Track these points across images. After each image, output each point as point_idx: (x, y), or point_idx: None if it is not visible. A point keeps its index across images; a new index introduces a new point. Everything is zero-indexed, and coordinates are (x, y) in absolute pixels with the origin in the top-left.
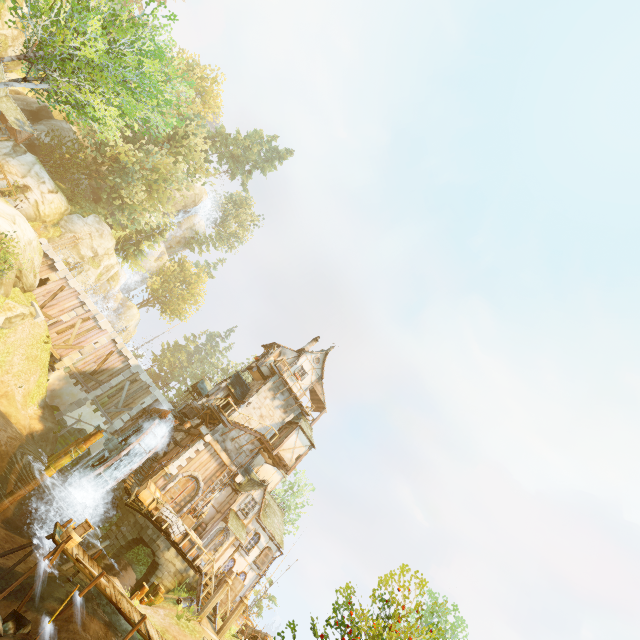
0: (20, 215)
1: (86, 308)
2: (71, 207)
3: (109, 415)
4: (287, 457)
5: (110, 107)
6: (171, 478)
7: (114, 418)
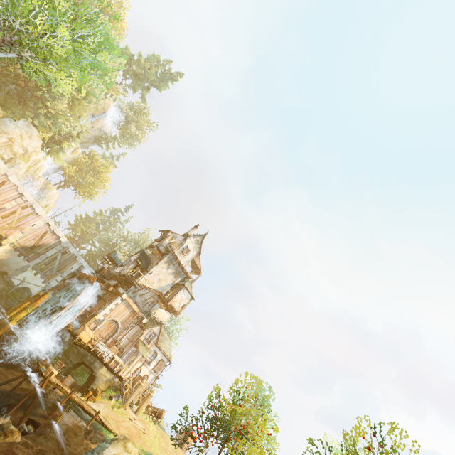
0: None
1: (24, 198)
2: (3, 112)
3: (46, 277)
4: (176, 306)
5: (69, 82)
6: (99, 322)
7: (50, 279)
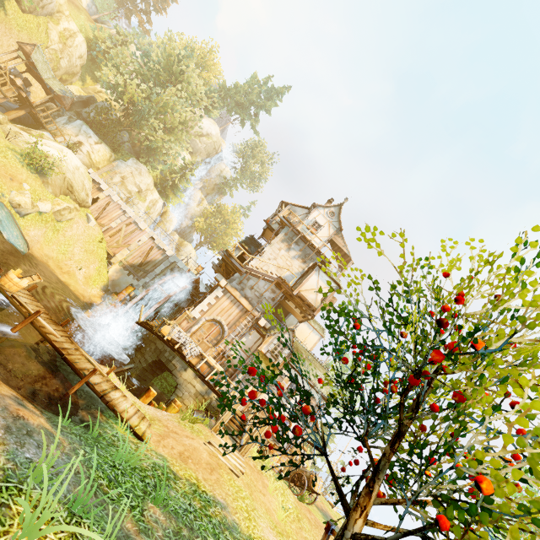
0: (68, 149)
1: (127, 216)
2: (115, 155)
3: None
4: (310, 298)
5: None
6: (195, 322)
7: None
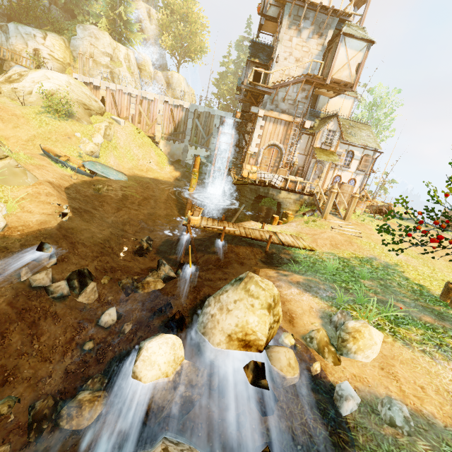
0: (46, 71)
1: (134, 96)
2: (64, 37)
3: (204, 146)
4: (344, 76)
5: None
6: (257, 155)
7: (208, 146)
